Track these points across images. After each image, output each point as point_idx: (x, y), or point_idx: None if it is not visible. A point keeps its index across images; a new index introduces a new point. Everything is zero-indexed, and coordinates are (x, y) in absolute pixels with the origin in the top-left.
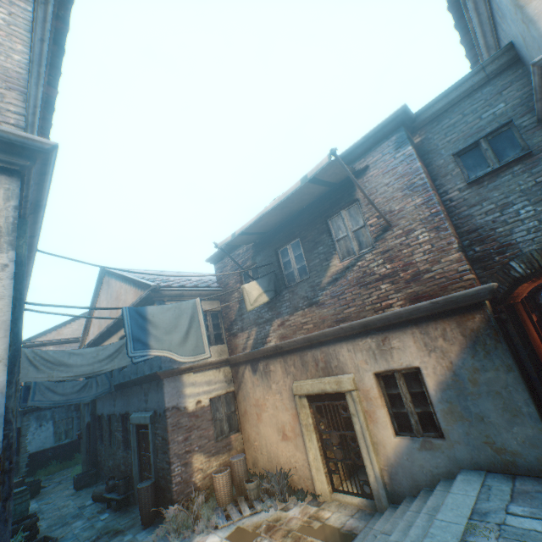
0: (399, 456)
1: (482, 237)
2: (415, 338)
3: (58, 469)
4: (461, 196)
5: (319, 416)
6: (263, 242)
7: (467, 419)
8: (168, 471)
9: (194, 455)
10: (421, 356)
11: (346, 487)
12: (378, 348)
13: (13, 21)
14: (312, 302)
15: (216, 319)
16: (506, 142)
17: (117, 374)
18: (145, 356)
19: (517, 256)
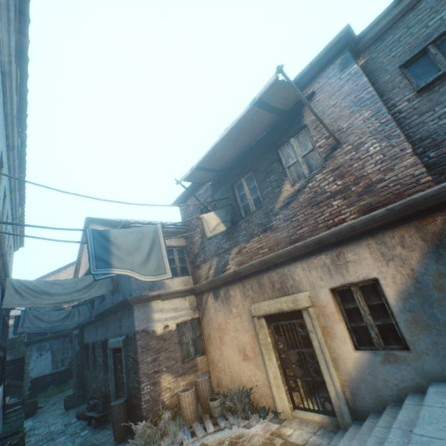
0: (360, 370)
1: (436, 142)
2: (371, 249)
3: (54, 392)
4: (410, 106)
5: (277, 336)
6: (220, 180)
7: (435, 328)
8: (138, 389)
9: (162, 375)
10: (378, 266)
11: (307, 404)
12: (333, 263)
13: None
14: (267, 228)
15: (181, 254)
16: None
17: (98, 306)
18: (107, 275)
19: None
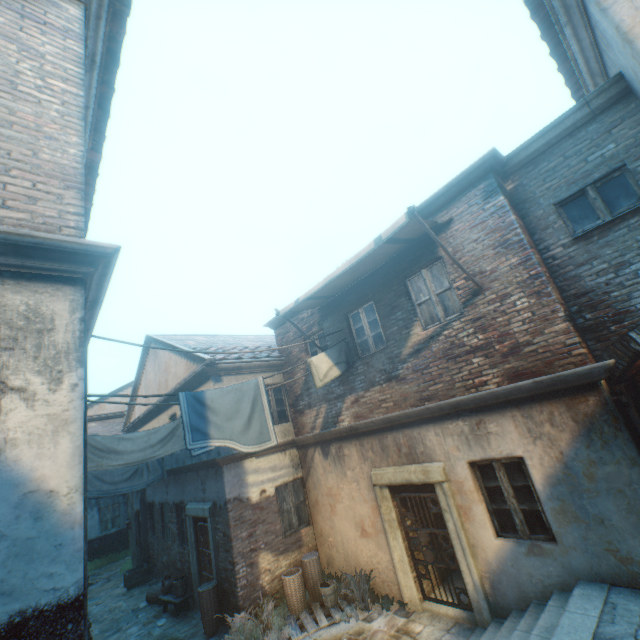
0: (502, 561)
1: (593, 302)
2: (516, 422)
3: (105, 563)
4: (565, 254)
5: (404, 509)
6: (331, 305)
7: (584, 521)
8: (231, 572)
9: (260, 553)
10: (524, 443)
11: (440, 595)
12: (472, 433)
13: (66, 111)
14: (391, 377)
15: (279, 394)
16: (619, 190)
17: (169, 457)
18: (205, 448)
19: (637, 325)
